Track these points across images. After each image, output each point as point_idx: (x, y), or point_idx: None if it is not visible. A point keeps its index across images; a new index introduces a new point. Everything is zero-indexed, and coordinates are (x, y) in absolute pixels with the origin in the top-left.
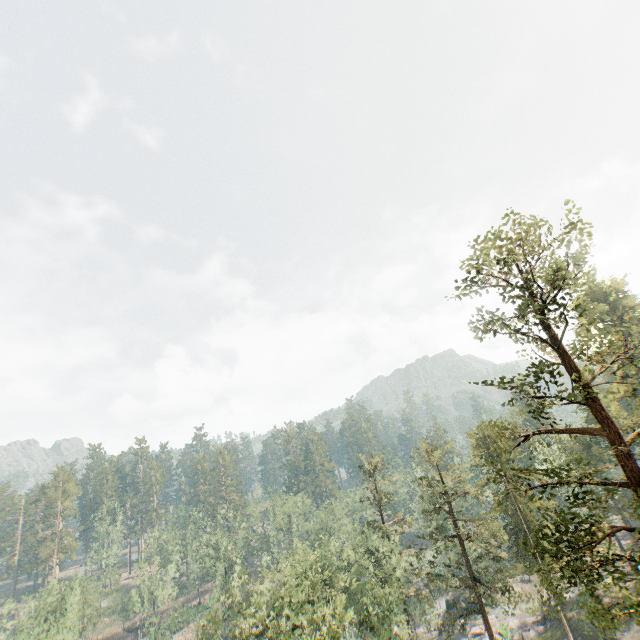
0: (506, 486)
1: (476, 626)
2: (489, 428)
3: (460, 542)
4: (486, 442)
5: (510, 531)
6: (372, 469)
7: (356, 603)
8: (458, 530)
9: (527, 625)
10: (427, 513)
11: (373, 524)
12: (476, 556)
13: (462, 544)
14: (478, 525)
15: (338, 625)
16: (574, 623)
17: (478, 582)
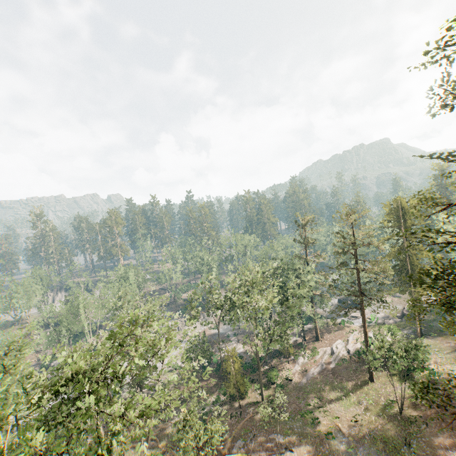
0: (404, 242)
1: (354, 313)
2: (404, 201)
3: (357, 272)
4: (397, 211)
5: (396, 269)
6: (303, 224)
7: (282, 294)
8: (358, 265)
9: (389, 317)
10: (337, 253)
11: (298, 256)
12: (365, 280)
13: (358, 273)
14: (374, 264)
15: (269, 304)
16: (422, 321)
17: (363, 294)
